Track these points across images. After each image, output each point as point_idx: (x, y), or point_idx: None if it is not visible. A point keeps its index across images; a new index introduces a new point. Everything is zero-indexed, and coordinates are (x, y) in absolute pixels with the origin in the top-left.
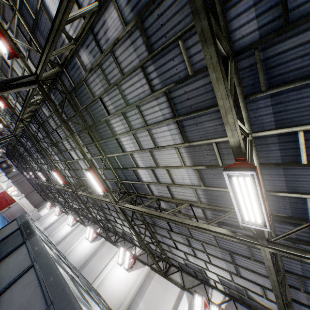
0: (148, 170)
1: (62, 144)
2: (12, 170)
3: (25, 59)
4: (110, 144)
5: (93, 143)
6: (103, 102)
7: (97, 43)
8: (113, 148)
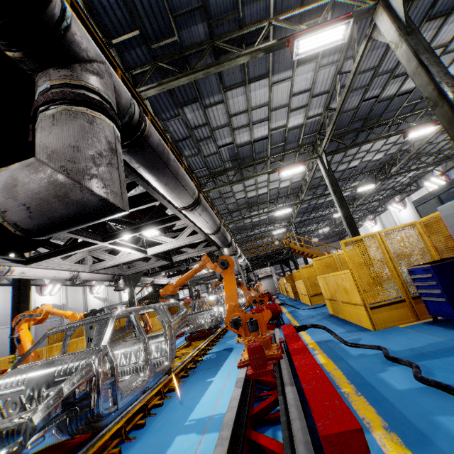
0: (452, 63)
1: (336, 174)
2: (297, 256)
3: (305, 159)
4: (392, 107)
5: (373, 129)
6: (367, 100)
7: (343, 87)
8: (397, 105)
